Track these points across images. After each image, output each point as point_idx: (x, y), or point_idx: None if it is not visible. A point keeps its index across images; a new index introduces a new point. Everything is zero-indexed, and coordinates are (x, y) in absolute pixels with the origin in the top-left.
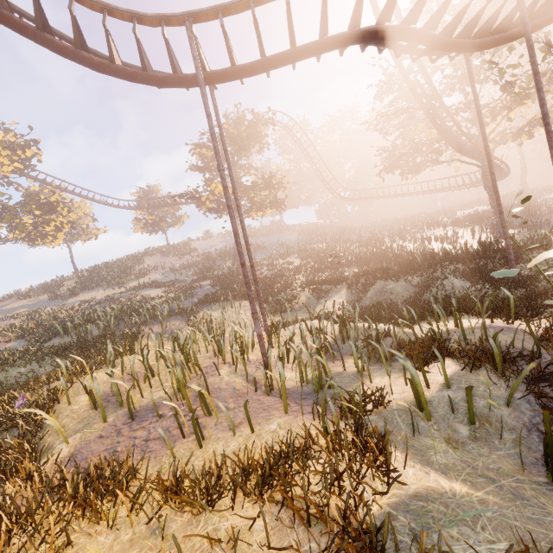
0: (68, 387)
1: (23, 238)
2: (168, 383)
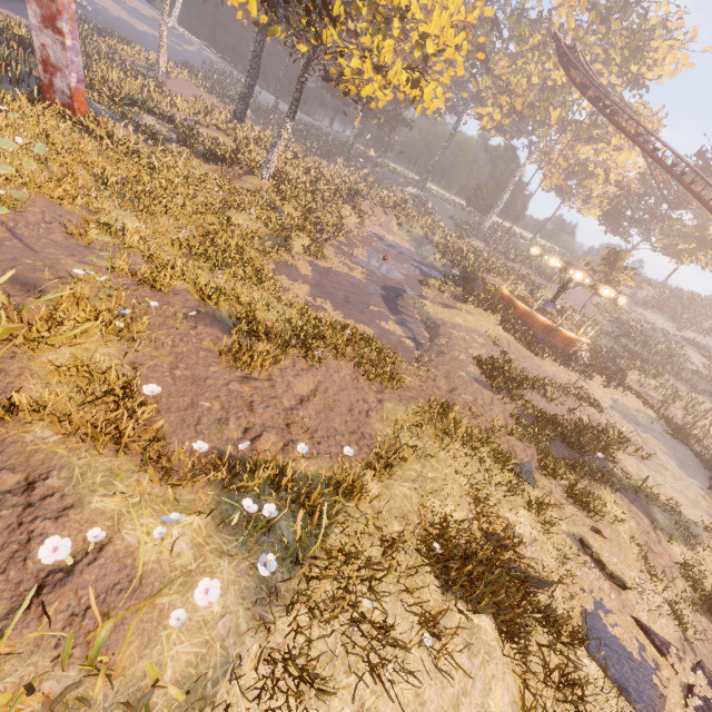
0: (632, 370)
1: (663, 253)
2: (659, 397)
